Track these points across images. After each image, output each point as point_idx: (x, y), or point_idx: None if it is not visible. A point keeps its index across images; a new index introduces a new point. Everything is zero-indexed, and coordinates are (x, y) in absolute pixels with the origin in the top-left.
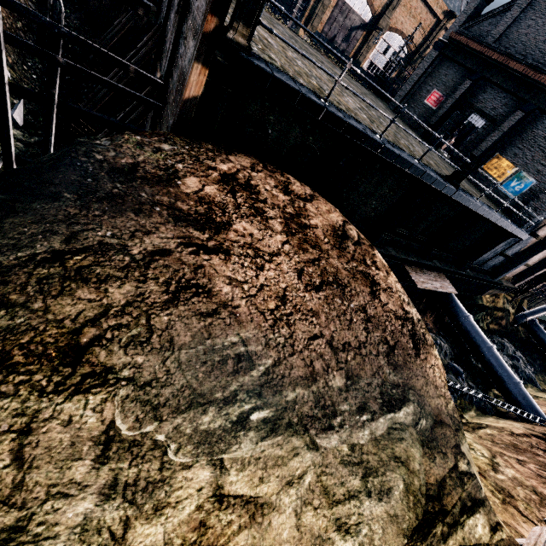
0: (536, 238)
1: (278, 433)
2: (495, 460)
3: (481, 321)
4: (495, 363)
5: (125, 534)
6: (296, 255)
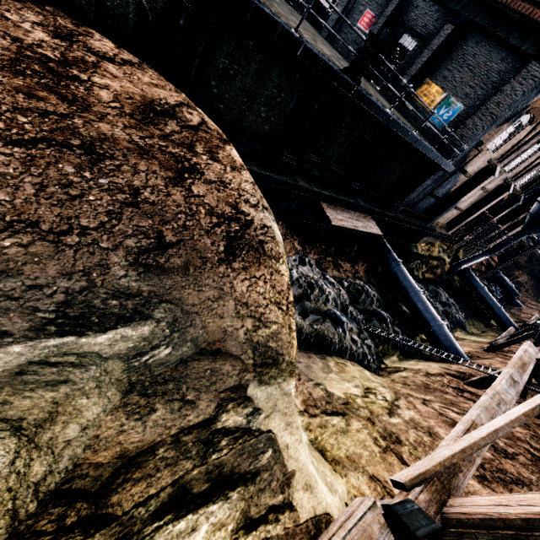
0: (465, 175)
1: None
2: (396, 402)
3: (416, 269)
4: (421, 306)
5: None
6: None
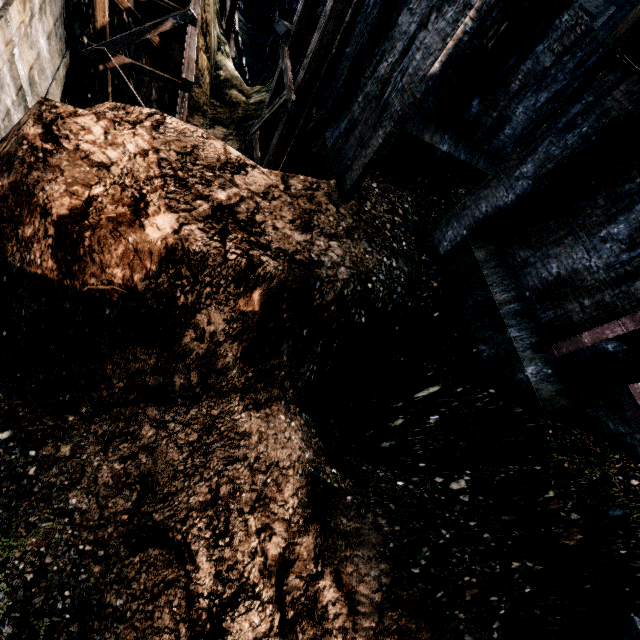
0: None
1: None
2: None
3: None
4: None
5: None
6: None
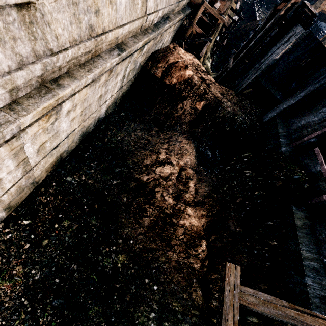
0: None
1: None
2: None
3: None
4: None
5: None
6: None
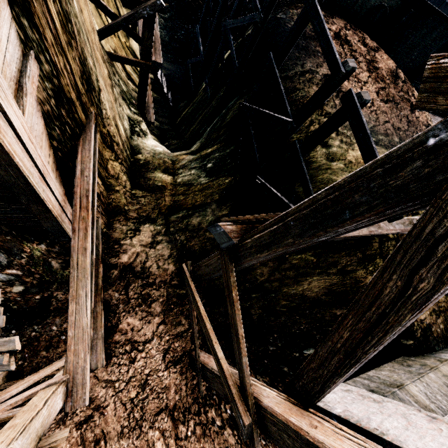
0: None
1: (378, 146)
2: None
3: None
4: None
5: (348, 151)
6: (374, 84)
